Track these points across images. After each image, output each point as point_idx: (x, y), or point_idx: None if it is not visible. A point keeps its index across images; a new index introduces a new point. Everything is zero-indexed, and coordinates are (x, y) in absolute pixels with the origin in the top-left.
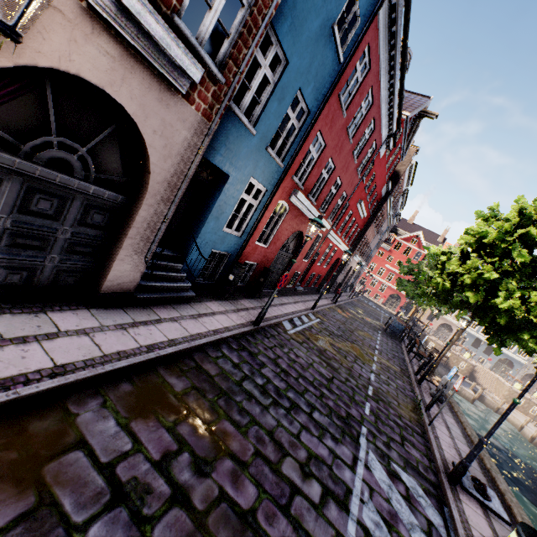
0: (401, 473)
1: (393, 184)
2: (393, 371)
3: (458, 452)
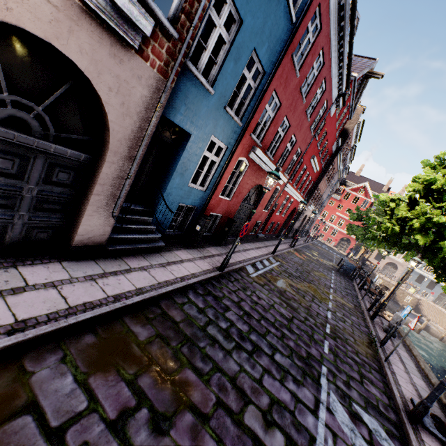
0: (363, 414)
1: (343, 140)
2: (348, 308)
3: (415, 387)
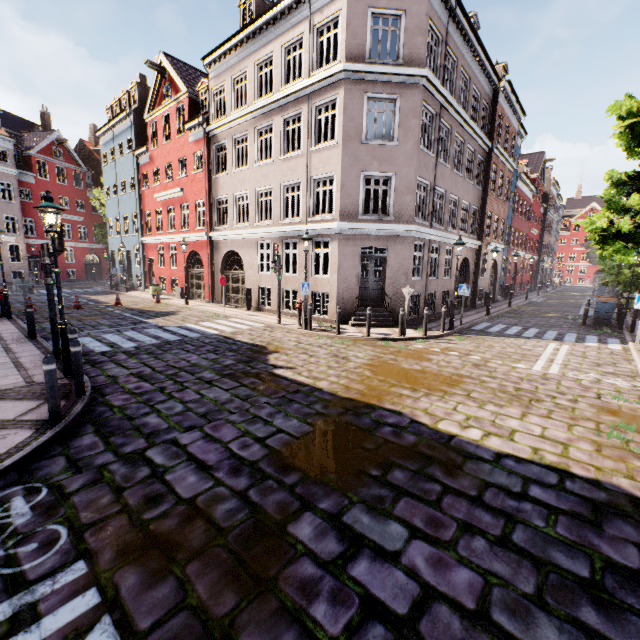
0: None
1: (546, 201)
2: None
3: None
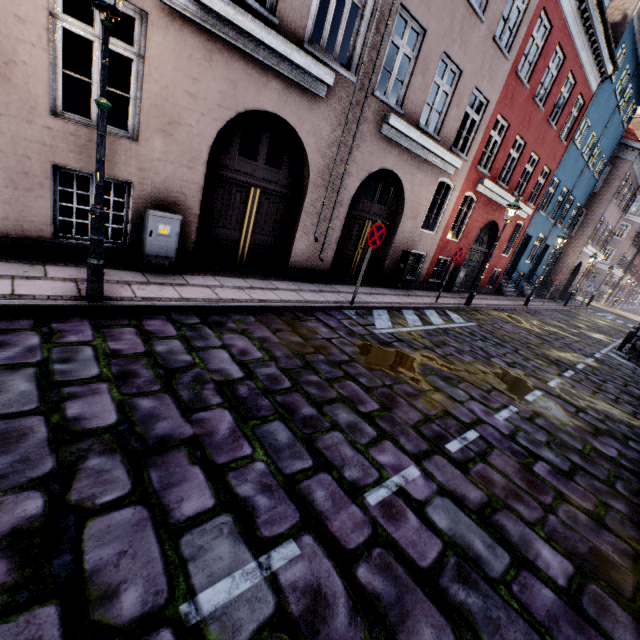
0: None
1: None
2: None
3: None
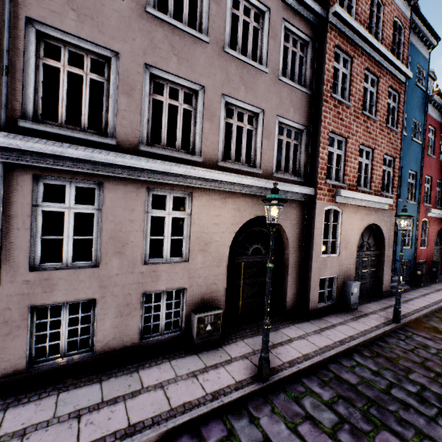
0: None
1: None
2: None
3: None
